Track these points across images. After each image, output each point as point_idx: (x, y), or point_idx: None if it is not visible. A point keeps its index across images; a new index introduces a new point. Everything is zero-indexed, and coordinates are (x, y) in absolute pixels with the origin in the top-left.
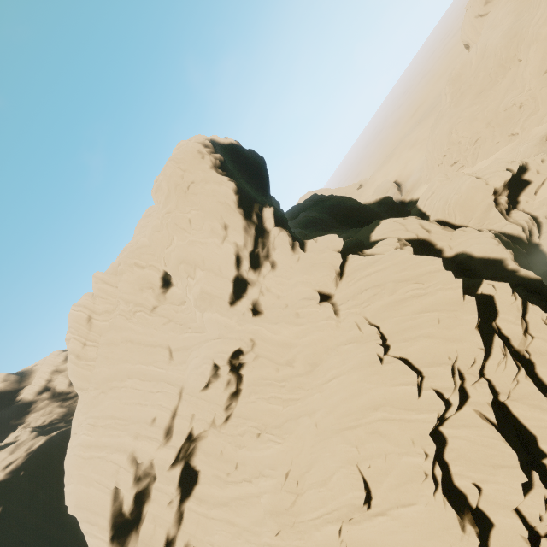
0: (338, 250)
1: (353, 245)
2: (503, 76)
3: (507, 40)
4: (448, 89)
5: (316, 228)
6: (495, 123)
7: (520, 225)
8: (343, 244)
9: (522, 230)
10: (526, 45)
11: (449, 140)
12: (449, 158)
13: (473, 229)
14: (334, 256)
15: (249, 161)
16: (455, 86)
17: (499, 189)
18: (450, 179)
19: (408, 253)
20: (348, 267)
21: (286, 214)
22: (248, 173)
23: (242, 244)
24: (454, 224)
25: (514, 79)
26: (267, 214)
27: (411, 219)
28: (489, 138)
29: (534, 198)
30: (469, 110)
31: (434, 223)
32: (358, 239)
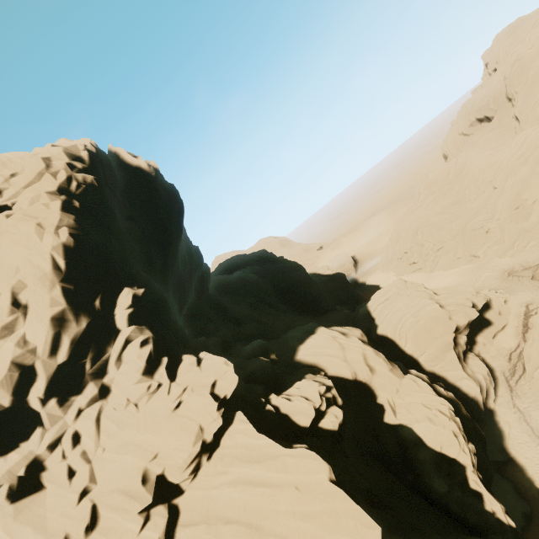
0: (225, 396)
1: (261, 375)
2: (476, 196)
3: (486, 165)
4: (423, 189)
5: (245, 299)
6: (460, 239)
7: (477, 381)
8: (236, 385)
9: (479, 389)
10: (503, 176)
11: (414, 239)
12: (410, 256)
13: (428, 385)
14: (210, 413)
15: (157, 199)
16: (429, 189)
17: (461, 327)
18: (409, 289)
19: (327, 472)
20: (228, 437)
21: (225, 262)
22: (148, 216)
23: (47, 349)
24: (403, 349)
25: (486, 203)
26: (124, 300)
27: (355, 340)
28: (451, 250)
29: (492, 342)
30: (439, 217)
31: (382, 357)
32: (272, 366)
